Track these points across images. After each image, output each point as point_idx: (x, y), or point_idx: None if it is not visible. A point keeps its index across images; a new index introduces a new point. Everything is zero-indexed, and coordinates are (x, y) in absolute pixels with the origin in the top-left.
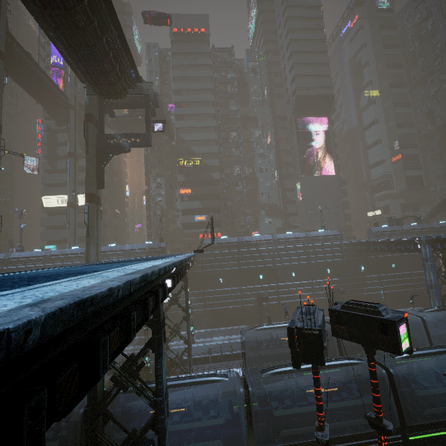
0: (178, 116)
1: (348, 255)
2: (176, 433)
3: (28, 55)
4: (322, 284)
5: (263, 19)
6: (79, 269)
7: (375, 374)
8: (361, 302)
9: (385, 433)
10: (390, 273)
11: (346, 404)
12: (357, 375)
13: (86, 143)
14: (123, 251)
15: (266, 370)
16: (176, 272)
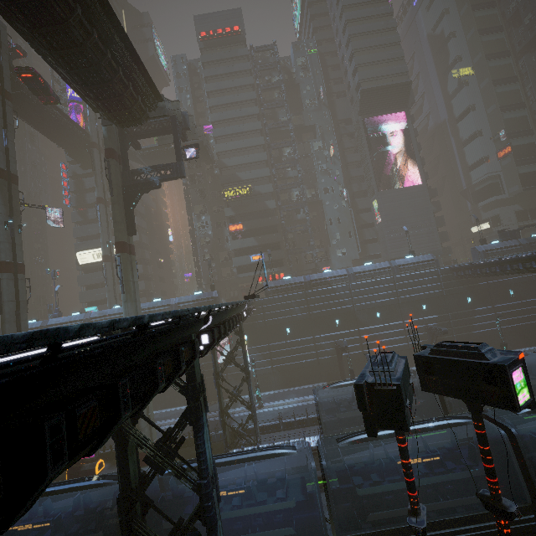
0: (218, 138)
1: (447, 284)
2: (241, 519)
3: None
4: (416, 324)
5: (310, 2)
6: None
7: (485, 438)
8: (457, 343)
9: (506, 516)
10: (508, 302)
11: (453, 477)
12: (470, 437)
13: (109, 183)
14: (170, 305)
15: (344, 438)
16: (220, 324)
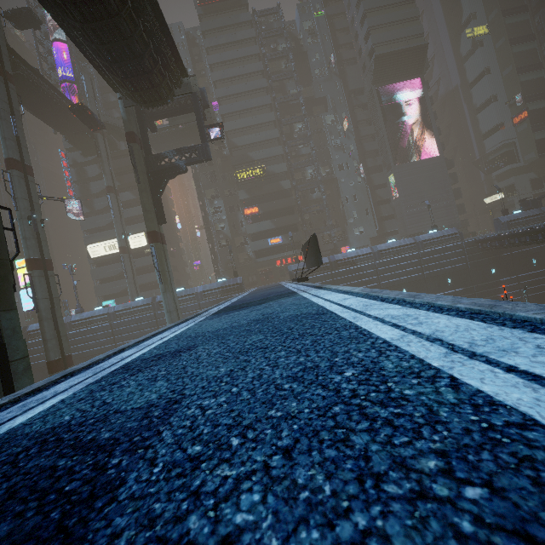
0: (225, 115)
1: (472, 257)
2: None
3: (36, 72)
4: None
5: None
6: (256, 317)
7: None
8: None
9: None
10: (531, 272)
11: None
12: None
13: (135, 170)
14: (195, 294)
15: None
16: None
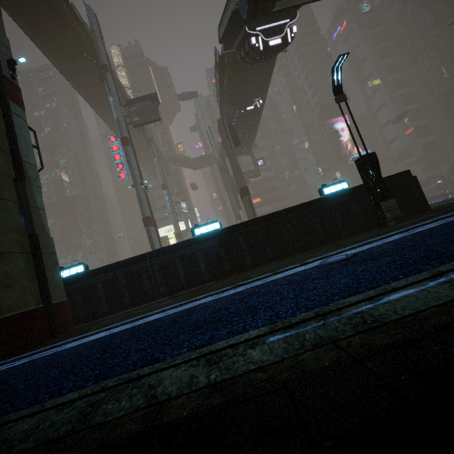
0: None
1: None
2: None
3: None
4: None
5: None
6: None
7: None
8: None
9: None
10: None
11: None
12: None
13: (228, 184)
14: None
15: None
16: None
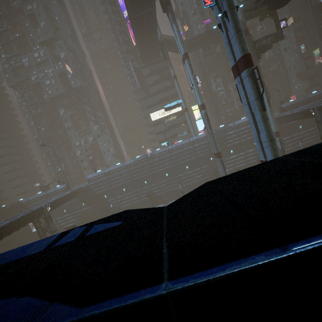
0: None
1: None
2: None
3: (155, 8)
4: None
5: None
6: None
7: None
8: None
9: None
10: None
11: None
12: None
13: (253, 49)
14: (234, 126)
15: None
16: None
